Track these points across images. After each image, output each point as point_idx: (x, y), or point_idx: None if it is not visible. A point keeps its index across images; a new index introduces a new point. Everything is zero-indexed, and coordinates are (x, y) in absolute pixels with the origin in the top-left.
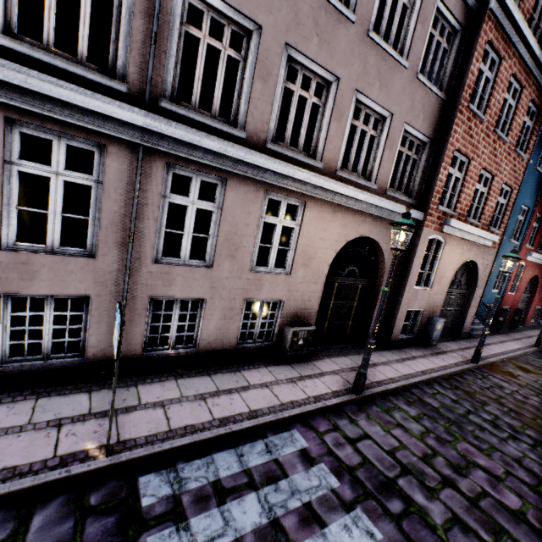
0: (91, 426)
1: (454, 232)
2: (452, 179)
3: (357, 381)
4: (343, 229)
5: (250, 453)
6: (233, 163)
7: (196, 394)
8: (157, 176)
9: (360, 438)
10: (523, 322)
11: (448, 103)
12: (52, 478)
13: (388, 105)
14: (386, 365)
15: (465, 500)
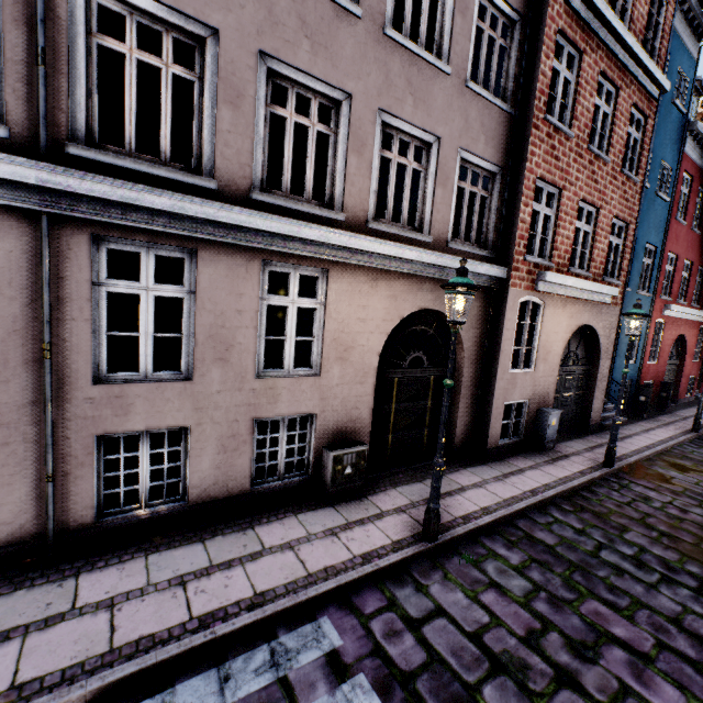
0: None
1: (554, 289)
2: (540, 217)
3: (427, 522)
4: (392, 303)
5: (241, 673)
6: (201, 226)
7: (173, 576)
8: (79, 256)
9: (428, 616)
10: (675, 398)
11: (518, 118)
12: None
13: (430, 126)
14: (479, 488)
15: None
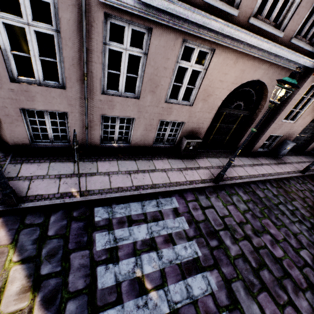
0: (74, 180)
1: None
2: None
3: (217, 177)
4: (240, 74)
5: (148, 205)
6: (157, 13)
7: (126, 170)
8: (98, 26)
9: (208, 207)
10: None
11: None
12: (57, 202)
13: None
14: (241, 167)
15: (252, 248)
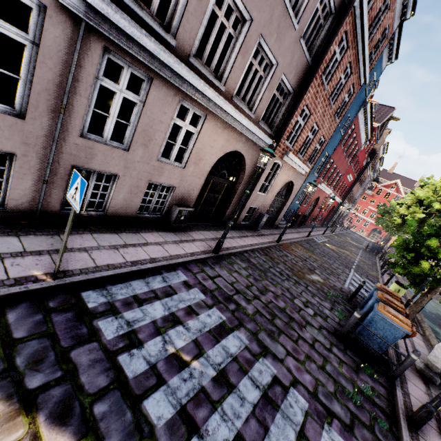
0: (31, 260)
1: (288, 161)
2: (298, 124)
3: (217, 246)
4: (226, 143)
5: (153, 282)
6: (161, 66)
7: (110, 245)
8: (93, 56)
9: (216, 276)
10: (305, 223)
11: (311, 68)
12: (14, 291)
13: (277, 55)
14: (232, 239)
15: (263, 304)
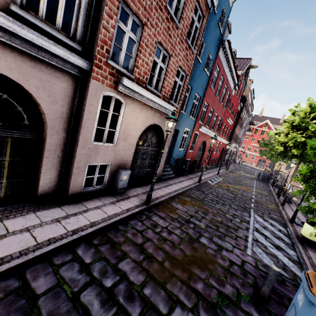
0: None
1: (133, 94)
2: (126, 37)
3: None
4: None
5: None
6: None
7: None
8: None
9: None
10: (199, 167)
11: None
12: None
13: None
14: (25, 232)
15: None
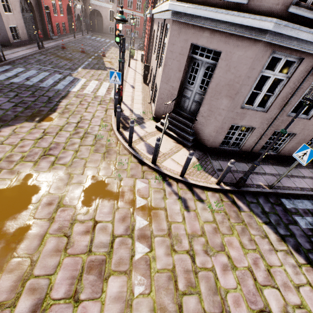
0: (256, 177)
1: None
2: None
3: None
4: None
5: None
6: None
7: None
8: None
9: None
10: None
11: None
12: (258, 190)
13: None
14: None
15: None
